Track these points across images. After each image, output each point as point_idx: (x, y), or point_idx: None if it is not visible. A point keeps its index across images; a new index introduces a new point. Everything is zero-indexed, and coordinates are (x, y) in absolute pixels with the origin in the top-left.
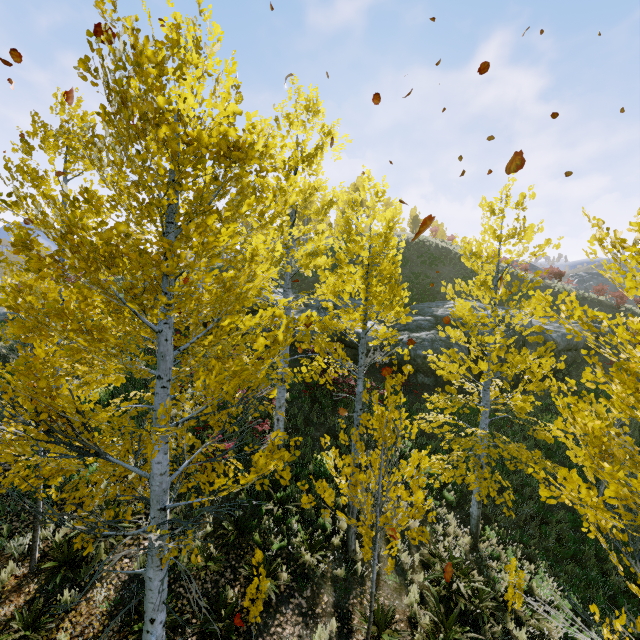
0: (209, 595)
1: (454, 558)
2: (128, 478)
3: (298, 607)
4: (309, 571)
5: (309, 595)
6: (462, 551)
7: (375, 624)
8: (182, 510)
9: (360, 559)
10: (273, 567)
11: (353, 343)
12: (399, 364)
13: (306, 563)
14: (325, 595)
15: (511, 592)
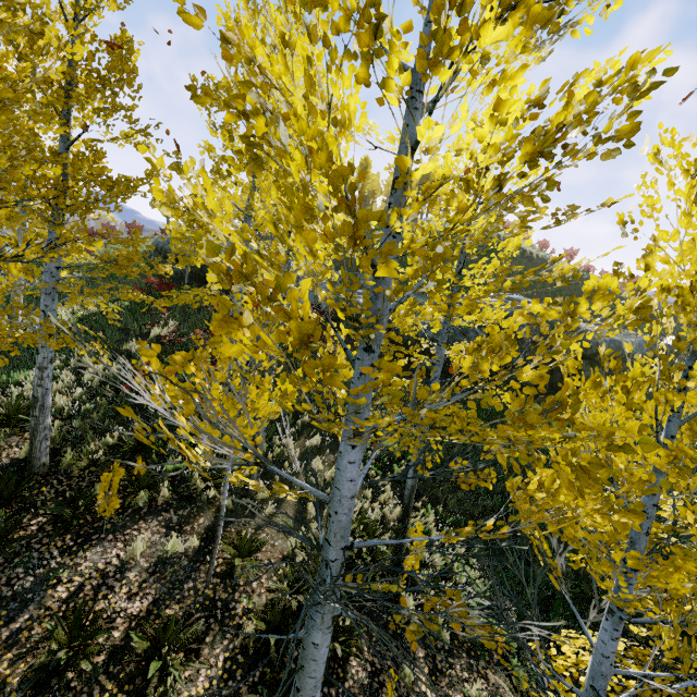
0: (74, 487)
1: (365, 518)
2: (54, 387)
3: (167, 521)
4: (197, 496)
5: (185, 514)
6: (378, 514)
7: (236, 549)
8: (94, 422)
9: (261, 499)
10: (156, 481)
11: (356, 315)
12: (405, 346)
13: (197, 488)
14: (203, 518)
15: (411, 558)
